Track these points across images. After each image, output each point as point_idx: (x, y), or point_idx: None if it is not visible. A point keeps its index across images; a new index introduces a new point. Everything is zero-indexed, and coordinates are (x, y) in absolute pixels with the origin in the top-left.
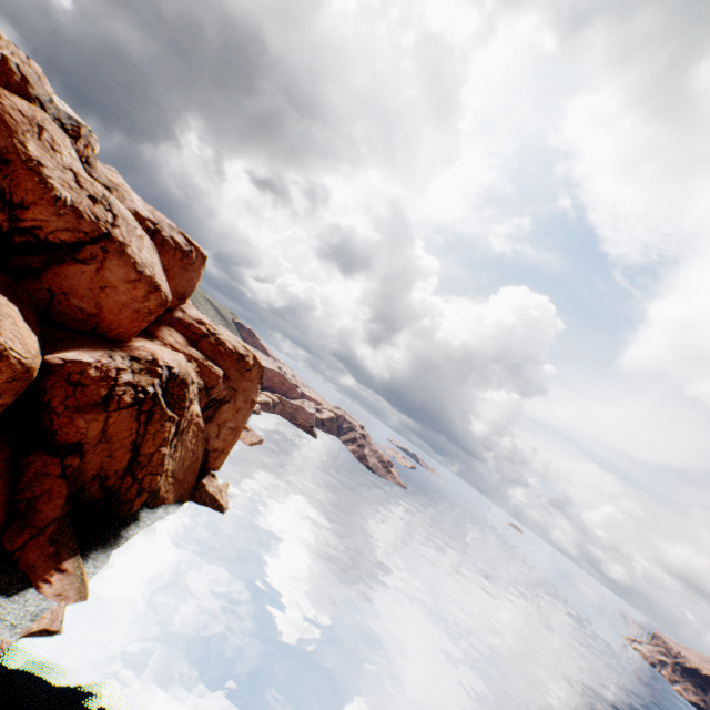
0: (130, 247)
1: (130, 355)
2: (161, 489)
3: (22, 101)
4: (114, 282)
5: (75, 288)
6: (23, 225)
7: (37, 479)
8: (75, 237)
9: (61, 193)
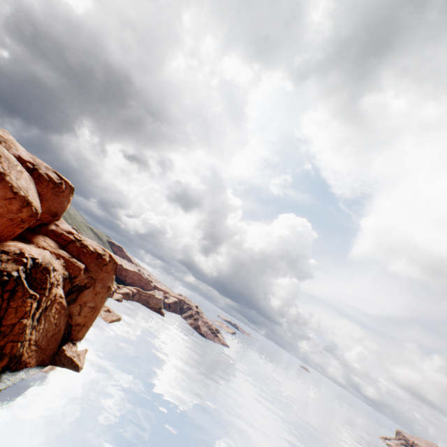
0: (9, 176)
1: (1, 249)
2: (24, 355)
3: None
4: None
5: None
6: None
7: None
8: None
9: None
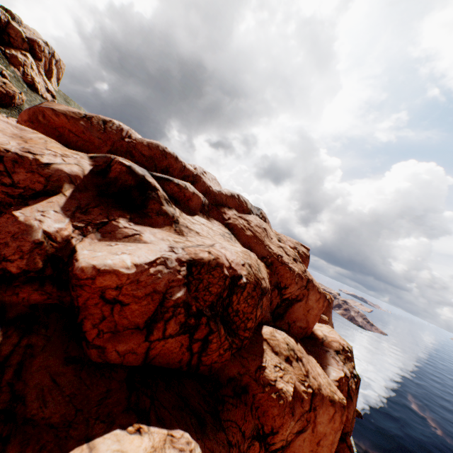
0: (313, 280)
1: (333, 350)
2: None
3: (250, 216)
4: (311, 304)
5: (297, 316)
6: (284, 297)
7: None
8: (300, 290)
9: (296, 271)
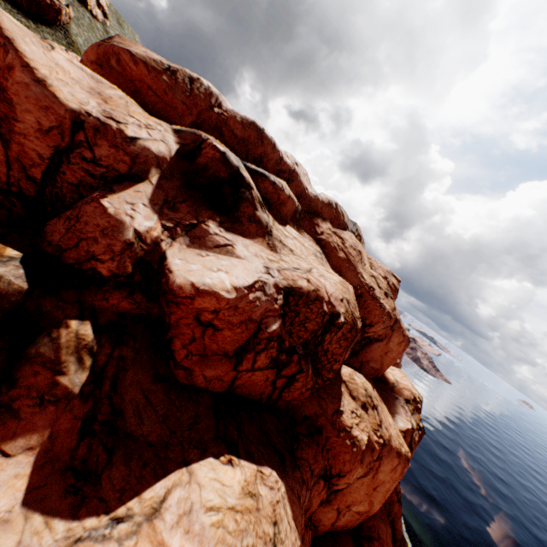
0: (400, 320)
1: (403, 398)
2: None
3: (345, 234)
4: (391, 347)
5: (372, 357)
6: (366, 335)
7: (390, 506)
8: (384, 330)
9: (387, 309)
